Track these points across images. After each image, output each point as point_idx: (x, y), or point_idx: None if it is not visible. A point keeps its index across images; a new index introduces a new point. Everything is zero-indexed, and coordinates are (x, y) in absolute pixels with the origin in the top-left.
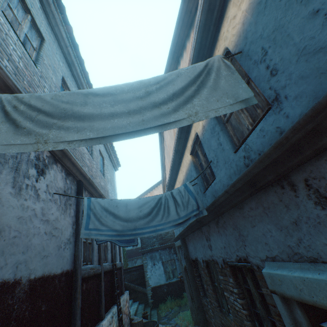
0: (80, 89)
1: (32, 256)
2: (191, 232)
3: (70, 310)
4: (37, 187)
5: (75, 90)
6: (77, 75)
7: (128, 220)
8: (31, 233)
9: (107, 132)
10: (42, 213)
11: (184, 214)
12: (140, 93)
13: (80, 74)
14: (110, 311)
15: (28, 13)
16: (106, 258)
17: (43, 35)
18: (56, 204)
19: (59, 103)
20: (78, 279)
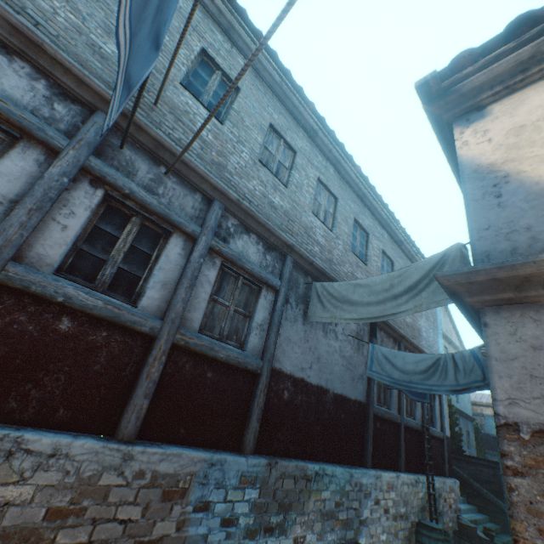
0: (374, 215)
1: (334, 378)
2: None
3: (363, 434)
4: (335, 330)
5: (367, 220)
6: (369, 203)
7: (404, 372)
8: (333, 363)
9: (362, 315)
10: (340, 350)
11: (463, 382)
12: (385, 285)
13: (372, 201)
14: (414, 474)
15: (325, 188)
16: (412, 413)
17: (336, 196)
18: (350, 344)
19: (341, 291)
20: (369, 412)
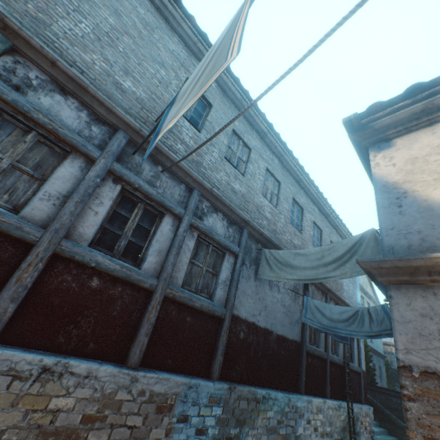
0: (308, 194)
1: (277, 322)
2: None
3: (298, 367)
4: (278, 285)
5: (302, 199)
6: (304, 185)
7: (331, 320)
8: (276, 310)
9: (301, 277)
10: (281, 300)
11: (376, 329)
12: (318, 255)
13: (306, 184)
14: (337, 400)
15: (271, 175)
16: (335, 351)
17: (279, 181)
18: (289, 295)
19: (284, 257)
20: (303, 350)
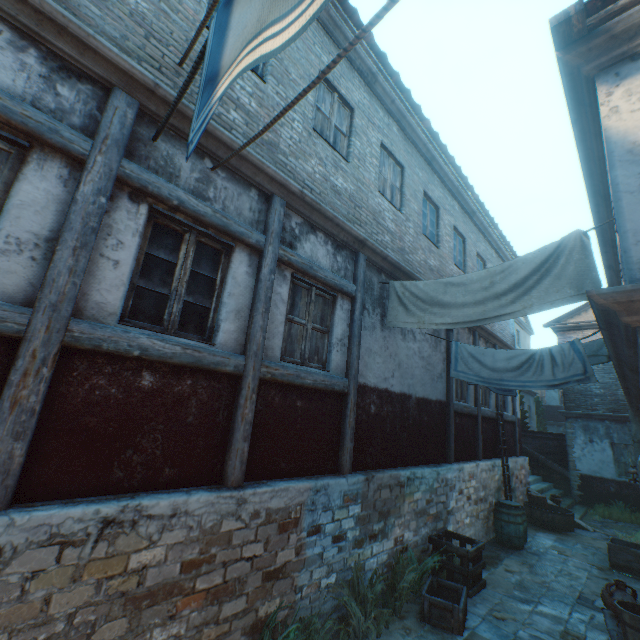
0: (444, 182)
1: (415, 382)
2: (635, 402)
3: (444, 432)
4: (413, 331)
5: (437, 191)
6: (439, 167)
7: (494, 370)
8: (414, 366)
9: (458, 319)
10: (418, 352)
11: (562, 376)
12: (485, 283)
13: (442, 165)
14: (490, 460)
15: (389, 155)
16: (486, 402)
17: (402, 164)
18: (428, 343)
19: (428, 292)
20: (450, 410)
